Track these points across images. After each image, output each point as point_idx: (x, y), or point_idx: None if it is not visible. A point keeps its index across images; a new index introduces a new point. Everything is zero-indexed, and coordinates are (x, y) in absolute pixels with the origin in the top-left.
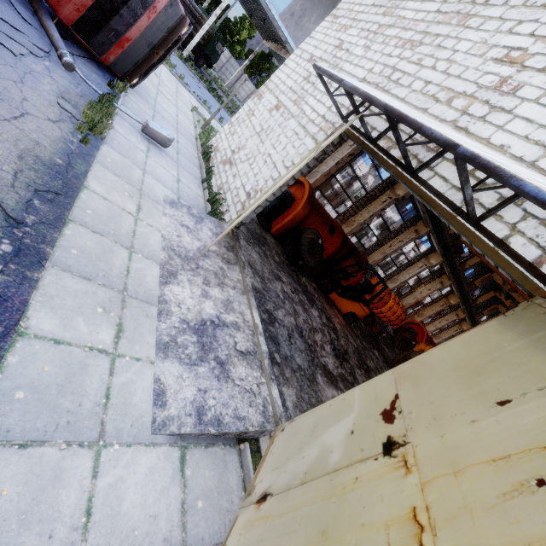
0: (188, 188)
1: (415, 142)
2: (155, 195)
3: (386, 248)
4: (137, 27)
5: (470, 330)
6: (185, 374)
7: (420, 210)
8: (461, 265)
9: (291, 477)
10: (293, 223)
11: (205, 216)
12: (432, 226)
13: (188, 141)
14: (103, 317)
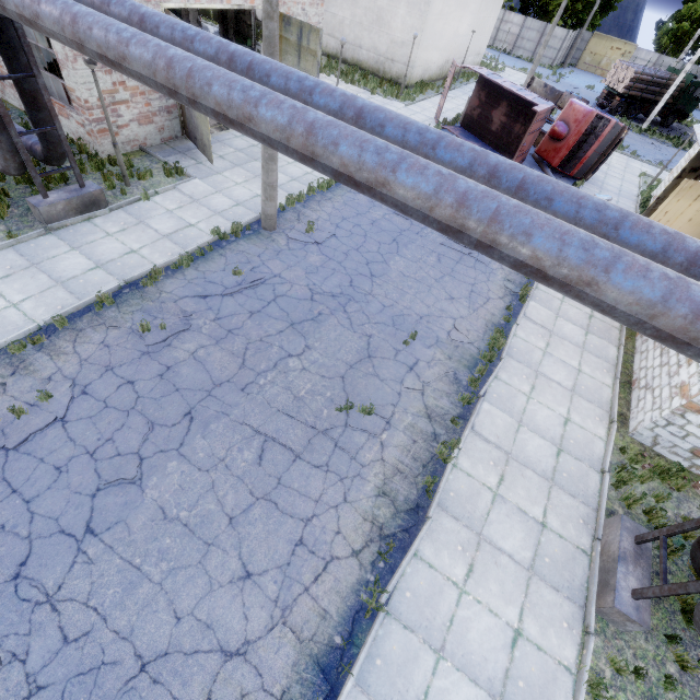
0: None
1: None
2: None
3: None
4: (591, 150)
5: None
6: None
7: None
8: None
9: None
10: None
11: None
12: None
13: (628, 199)
14: None
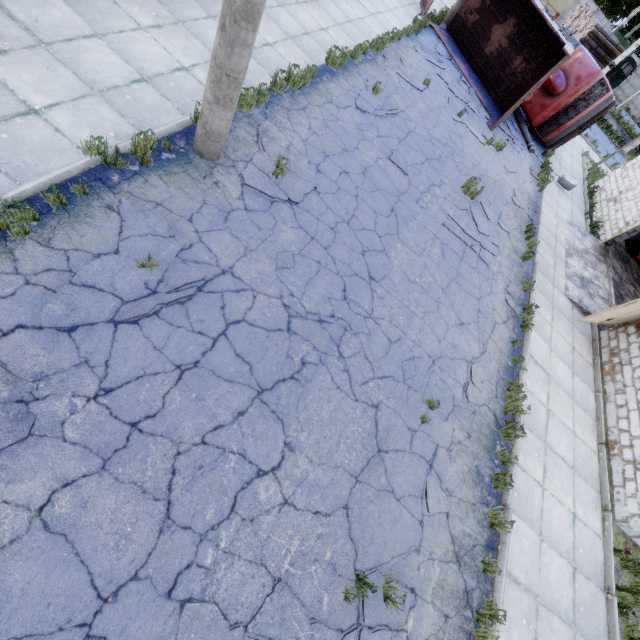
0: (576, 216)
1: None
2: (562, 218)
3: None
4: (575, 119)
5: None
6: (575, 288)
7: None
8: None
9: (623, 315)
10: None
11: (587, 234)
12: None
13: (578, 183)
14: (551, 257)
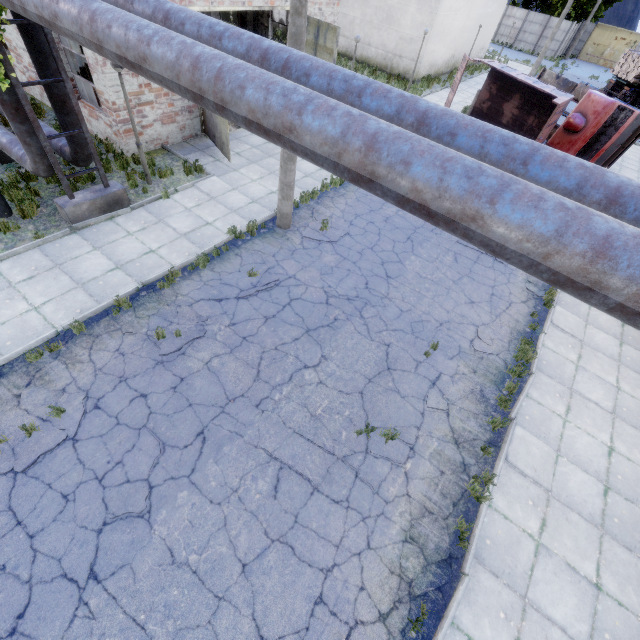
0: None
1: None
2: None
3: None
4: (610, 142)
5: None
6: None
7: None
8: None
9: None
10: None
11: None
12: None
13: None
14: None
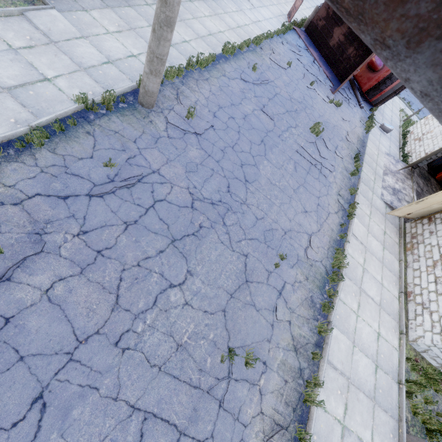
0: (393, 150)
1: None
2: (382, 151)
3: None
4: (391, 86)
5: None
6: (388, 195)
7: None
8: None
9: (418, 210)
10: None
11: (399, 161)
12: None
13: (395, 129)
14: (372, 175)
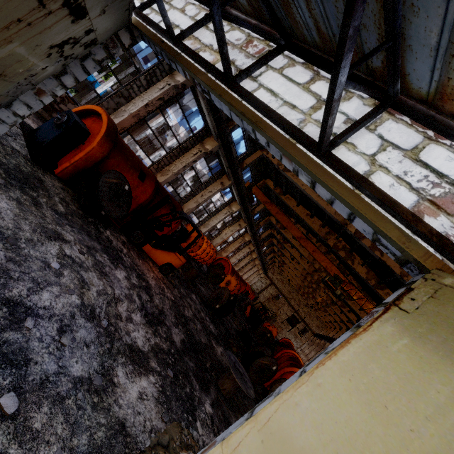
0: None
1: (230, 45)
2: None
3: (199, 198)
4: None
5: (350, 342)
6: None
7: (224, 165)
8: (252, 211)
9: None
10: (87, 163)
11: None
12: (234, 180)
13: None
14: None
